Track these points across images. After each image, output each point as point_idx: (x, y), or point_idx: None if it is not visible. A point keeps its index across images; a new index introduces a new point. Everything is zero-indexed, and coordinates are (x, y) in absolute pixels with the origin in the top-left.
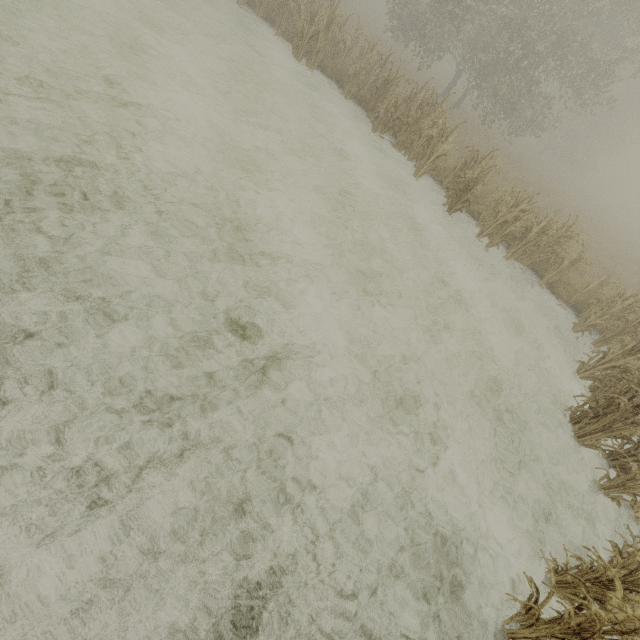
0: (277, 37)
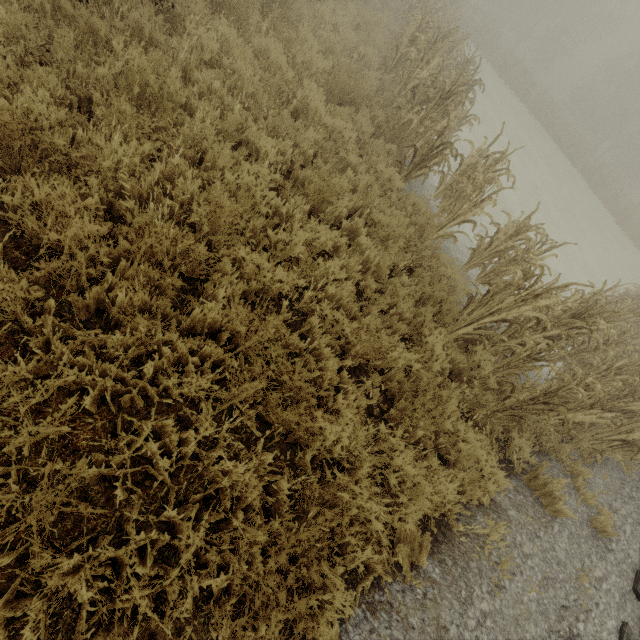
0: (548, 136)
